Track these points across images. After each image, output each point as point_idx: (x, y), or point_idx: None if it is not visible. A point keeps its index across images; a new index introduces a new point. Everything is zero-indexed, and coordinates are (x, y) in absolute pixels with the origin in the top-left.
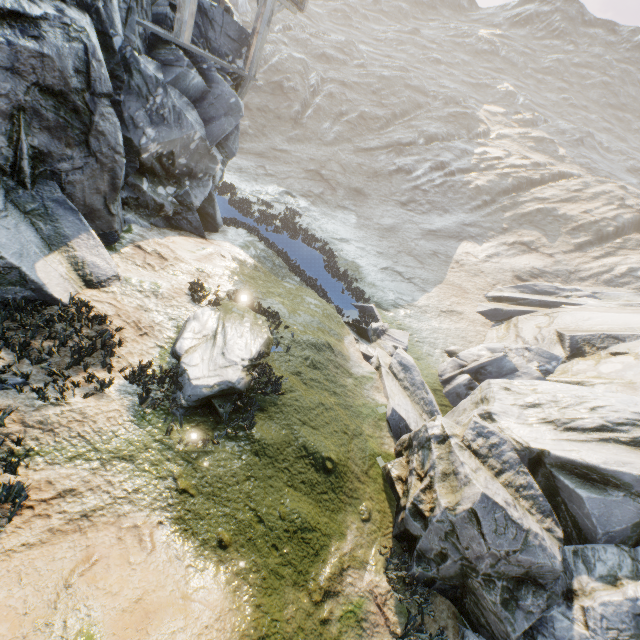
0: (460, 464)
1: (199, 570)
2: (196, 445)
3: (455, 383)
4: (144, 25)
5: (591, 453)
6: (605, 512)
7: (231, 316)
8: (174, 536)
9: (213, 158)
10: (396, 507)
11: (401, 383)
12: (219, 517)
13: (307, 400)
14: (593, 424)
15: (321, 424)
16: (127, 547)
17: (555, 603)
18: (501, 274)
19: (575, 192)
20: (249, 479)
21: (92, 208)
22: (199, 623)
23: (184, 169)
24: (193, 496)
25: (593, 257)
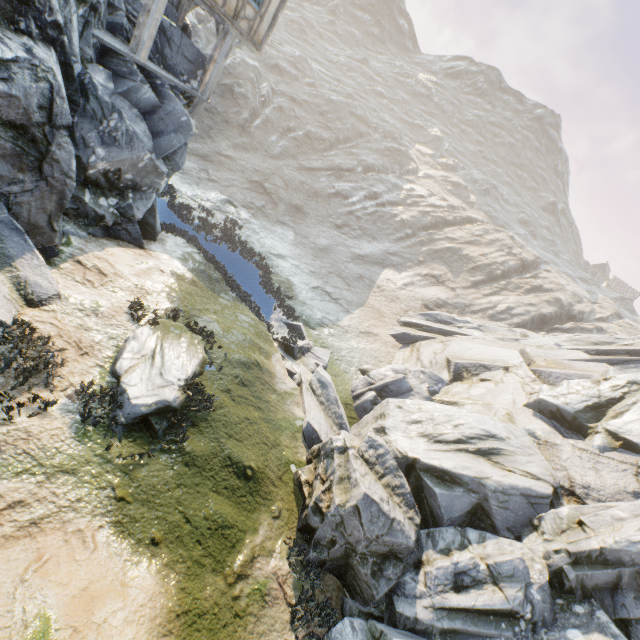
0: (353, 470)
1: (135, 563)
2: (134, 458)
3: (363, 399)
4: (100, 39)
5: (447, 460)
6: (450, 504)
7: (169, 336)
8: (113, 537)
9: (160, 174)
10: (302, 506)
11: (318, 398)
12: (152, 520)
13: (234, 415)
14: (454, 438)
15: (245, 437)
16: (73, 547)
17: (408, 571)
18: (413, 302)
19: (477, 236)
20: (179, 487)
21: (35, 225)
22: (136, 603)
23: (129, 183)
24: (130, 503)
25: (484, 294)
